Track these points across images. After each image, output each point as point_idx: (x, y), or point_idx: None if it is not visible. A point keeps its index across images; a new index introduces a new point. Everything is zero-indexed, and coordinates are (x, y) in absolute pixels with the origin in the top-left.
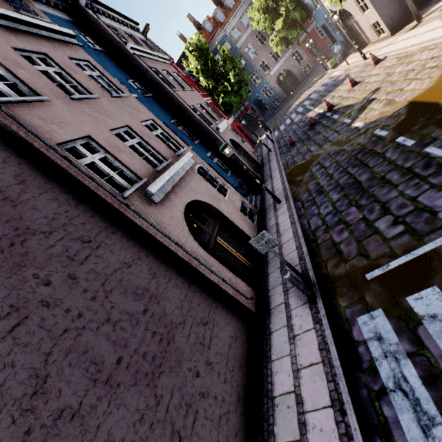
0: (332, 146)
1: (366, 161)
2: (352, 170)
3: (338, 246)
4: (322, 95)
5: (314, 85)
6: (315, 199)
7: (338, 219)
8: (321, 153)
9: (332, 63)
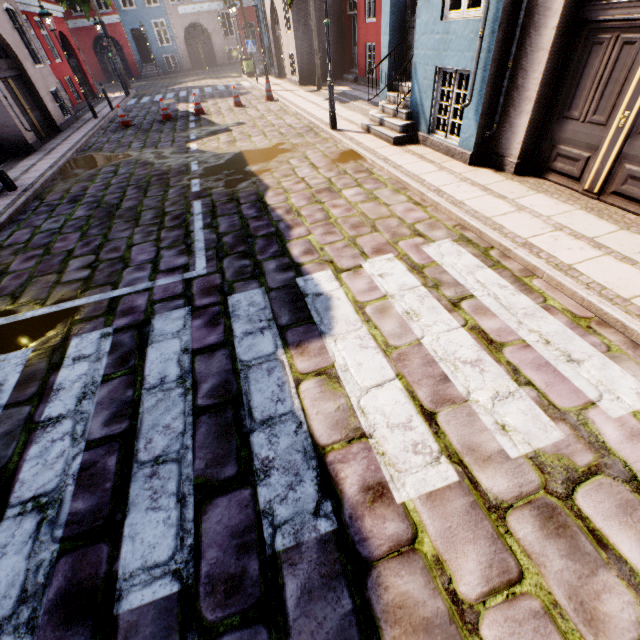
0: (151, 154)
1: (151, 188)
2: (131, 190)
3: (4, 276)
4: (213, 95)
5: (223, 79)
6: (59, 207)
7: (47, 242)
8: (134, 155)
9: (249, 68)
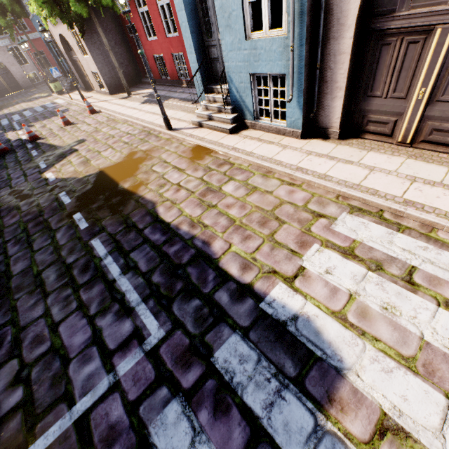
0: (9, 196)
1: (33, 238)
2: (12, 248)
3: None
4: (36, 117)
5: (35, 101)
6: None
7: None
8: None
9: (57, 88)
